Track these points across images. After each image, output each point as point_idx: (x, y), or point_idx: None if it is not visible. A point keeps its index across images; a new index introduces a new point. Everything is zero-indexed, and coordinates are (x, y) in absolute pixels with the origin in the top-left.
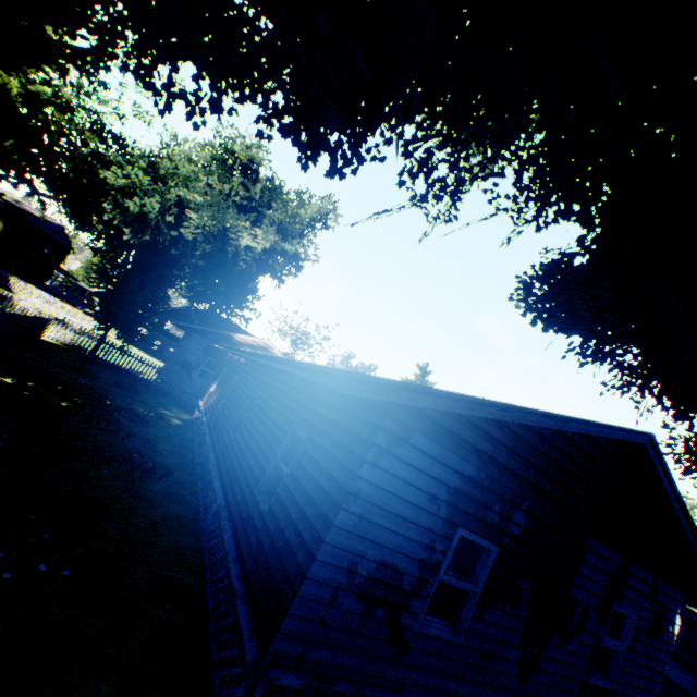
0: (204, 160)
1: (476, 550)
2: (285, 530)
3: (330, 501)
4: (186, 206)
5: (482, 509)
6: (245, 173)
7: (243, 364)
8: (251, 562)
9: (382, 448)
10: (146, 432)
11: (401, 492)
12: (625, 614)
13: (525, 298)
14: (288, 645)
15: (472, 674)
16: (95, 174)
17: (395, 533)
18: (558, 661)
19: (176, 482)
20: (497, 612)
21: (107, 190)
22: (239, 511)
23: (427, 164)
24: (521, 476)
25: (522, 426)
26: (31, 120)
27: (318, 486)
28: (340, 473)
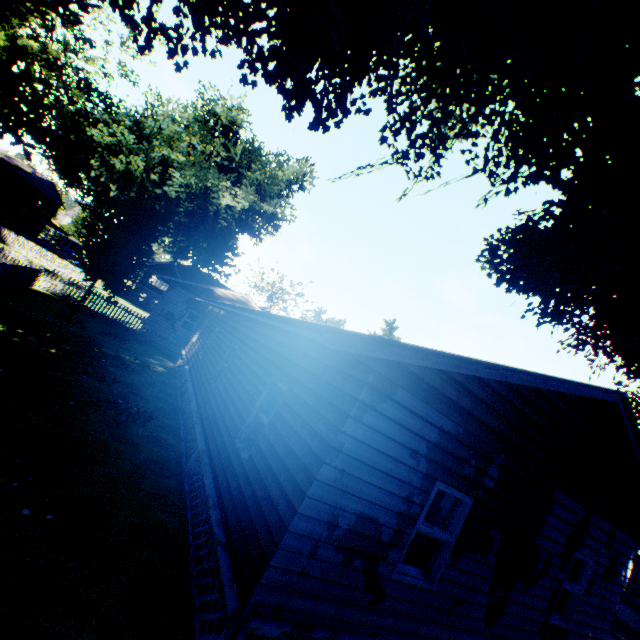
0: (187, 121)
1: (438, 493)
2: (266, 481)
3: (312, 454)
4: (170, 165)
5: (460, 463)
6: (226, 135)
7: (223, 316)
8: (231, 509)
9: (366, 403)
10: (131, 379)
11: (382, 447)
12: (583, 560)
13: (491, 260)
14: (268, 595)
15: (442, 618)
16: (82, 132)
17: (376, 486)
18: (521, 604)
19: (160, 427)
20: (468, 561)
21: (94, 147)
22: (219, 457)
23: (411, 120)
24: (497, 432)
25: (501, 383)
26: (12, 66)
27: (299, 438)
28: (322, 426)
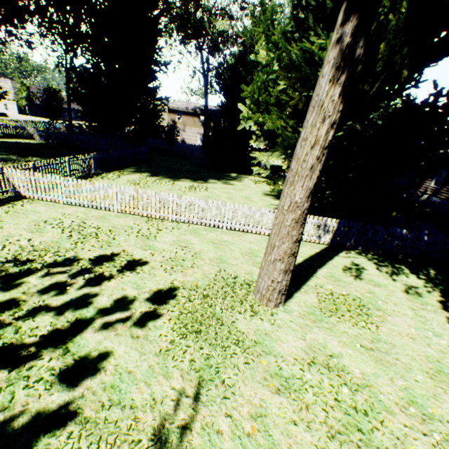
0: None
1: None
2: None
3: None
4: None
5: None
6: None
7: None
8: None
9: None
10: None
11: None
12: None
13: None
14: None
15: None
16: None
17: None
18: None
19: None
20: None
21: None
22: None
23: None
24: None
25: None
26: None
27: None
28: None
